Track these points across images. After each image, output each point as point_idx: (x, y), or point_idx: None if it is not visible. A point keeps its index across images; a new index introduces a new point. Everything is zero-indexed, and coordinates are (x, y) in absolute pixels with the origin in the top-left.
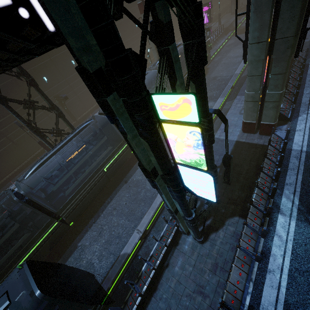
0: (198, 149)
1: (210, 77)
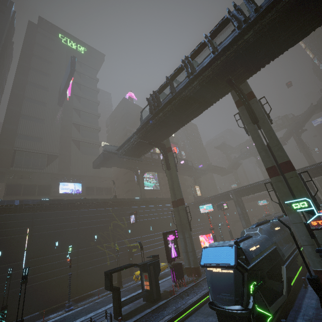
0: None
1: None
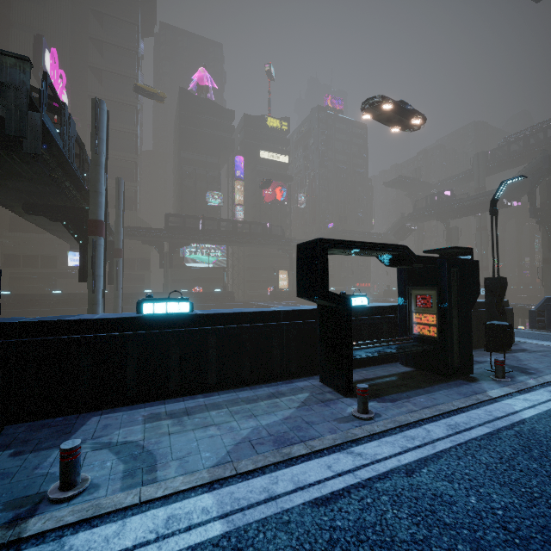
0: None
1: None
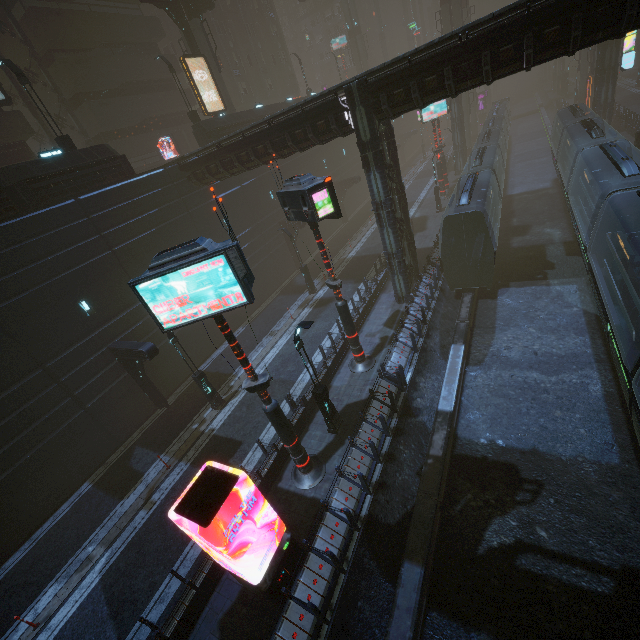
0: (633, 42)
1: (518, 135)
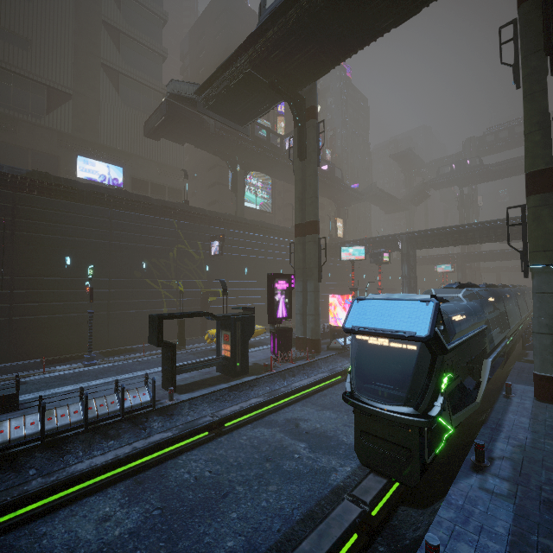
0: None
1: None
